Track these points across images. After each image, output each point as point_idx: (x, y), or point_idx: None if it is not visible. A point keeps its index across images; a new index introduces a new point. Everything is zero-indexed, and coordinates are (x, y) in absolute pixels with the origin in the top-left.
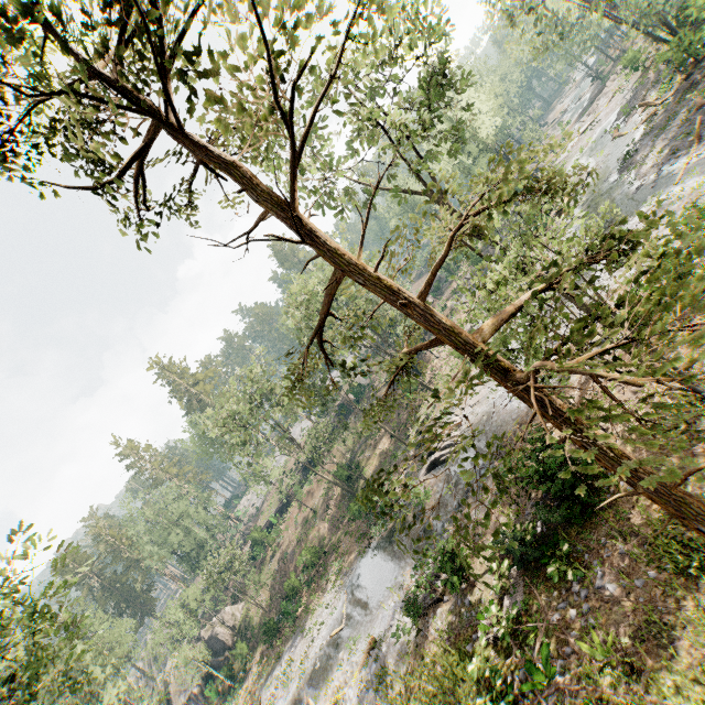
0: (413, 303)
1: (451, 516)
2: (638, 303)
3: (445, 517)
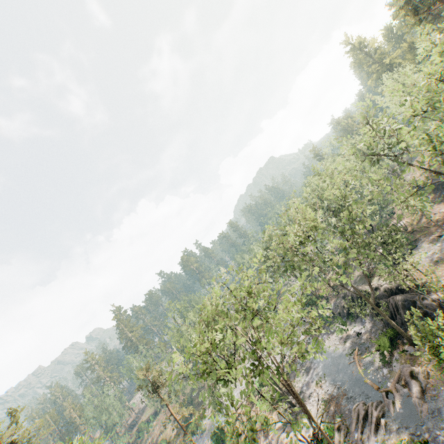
0: (178, 420)
1: (206, 440)
2: (188, 434)
3: (205, 440)
